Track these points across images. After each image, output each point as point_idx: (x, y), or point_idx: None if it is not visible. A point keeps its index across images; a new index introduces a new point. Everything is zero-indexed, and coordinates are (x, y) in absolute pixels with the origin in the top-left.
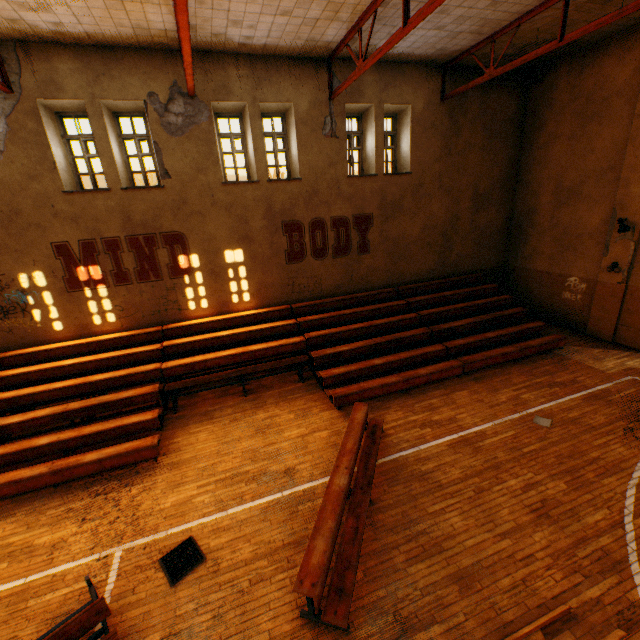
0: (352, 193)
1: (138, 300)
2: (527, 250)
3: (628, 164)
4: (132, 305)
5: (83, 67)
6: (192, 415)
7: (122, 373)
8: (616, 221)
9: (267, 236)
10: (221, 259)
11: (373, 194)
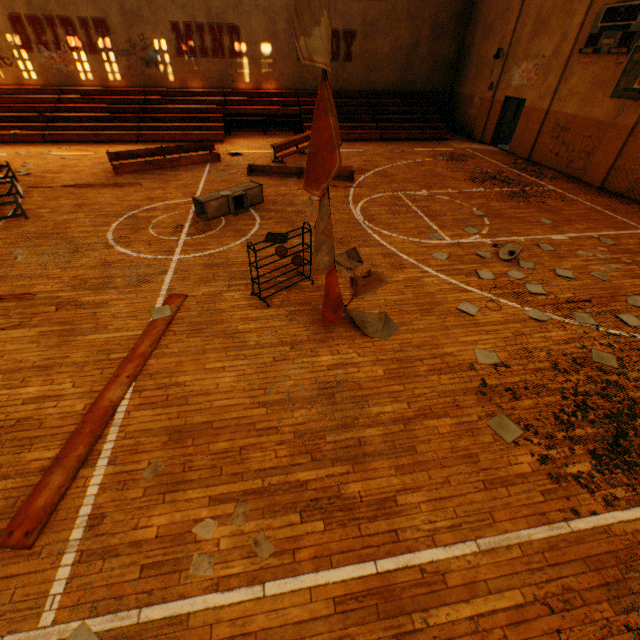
0: (344, 11)
1: (212, 70)
2: (463, 78)
3: (512, 7)
4: (208, 73)
5: None
6: (238, 137)
7: (206, 107)
8: (499, 52)
9: (287, 37)
10: (258, 50)
11: (358, 14)
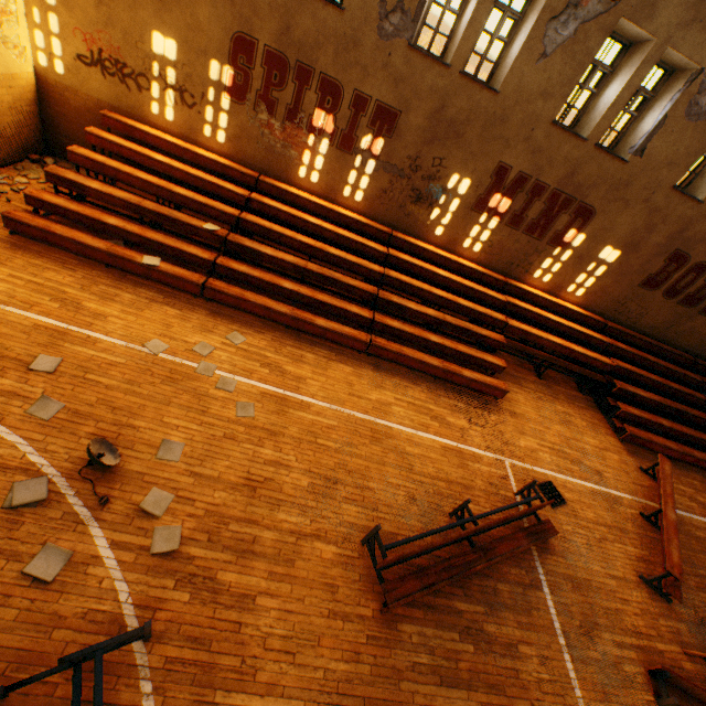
0: None
1: (507, 246)
2: None
3: None
4: (499, 247)
5: (692, 3)
6: (503, 371)
7: (480, 309)
8: None
9: (651, 253)
10: (597, 251)
11: None
